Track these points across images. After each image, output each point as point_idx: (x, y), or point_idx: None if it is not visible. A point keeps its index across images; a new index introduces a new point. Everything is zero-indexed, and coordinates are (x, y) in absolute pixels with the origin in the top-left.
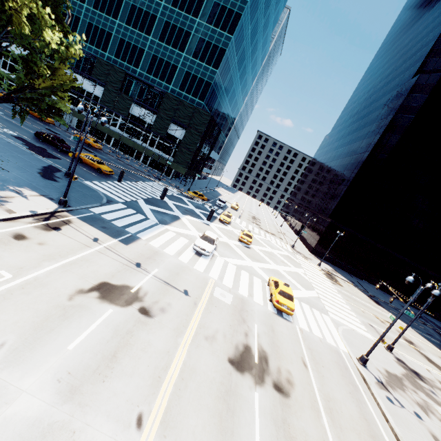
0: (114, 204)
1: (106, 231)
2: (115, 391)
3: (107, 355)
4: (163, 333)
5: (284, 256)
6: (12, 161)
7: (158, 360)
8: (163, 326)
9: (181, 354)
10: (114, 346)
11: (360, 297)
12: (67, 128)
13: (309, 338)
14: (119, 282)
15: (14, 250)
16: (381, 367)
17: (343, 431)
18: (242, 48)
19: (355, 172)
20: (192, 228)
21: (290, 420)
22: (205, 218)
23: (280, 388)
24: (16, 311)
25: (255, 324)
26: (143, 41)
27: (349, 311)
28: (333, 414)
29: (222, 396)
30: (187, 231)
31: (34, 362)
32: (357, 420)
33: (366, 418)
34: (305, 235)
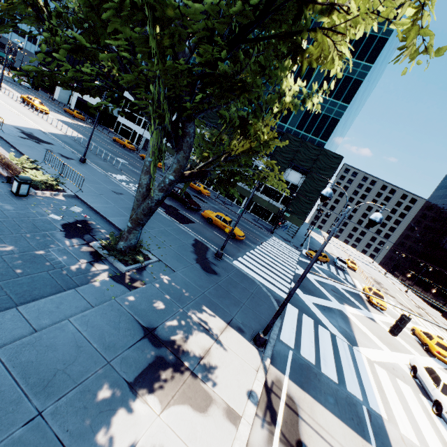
0: (285, 308)
1: (342, 415)
2: None
3: None
4: None
5: None
6: (166, 244)
7: None
8: None
9: None
10: None
11: None
12: None
13: None
14: None
15: None
16: None
17: None
18: (370, 78)
19: None
20: (376, 340)
21: None
22: (359, 304)
23: None
24: None
25: None
26: None
27: None
28: None
29: None
30: (381, 352)
31: None
32: None
33: None
34: None
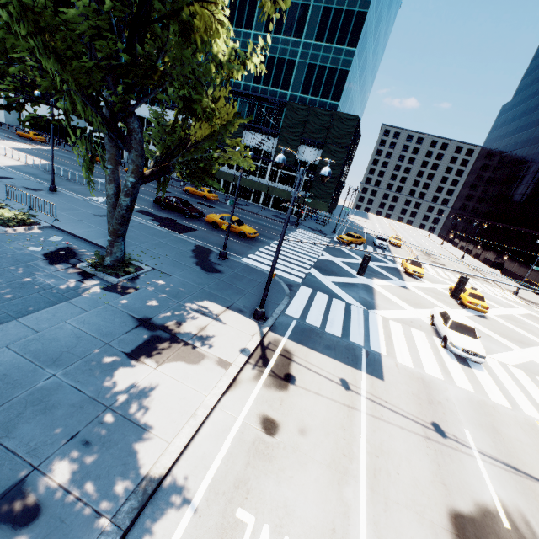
0: (297, 290)
1: (338, 356)
2: None
3: None
4: None
5: (530, 318)
6: (161, 254)
7: None
8: None
9: None
10: None
11: None
12: (171, 181)
13: None
14: (466, 501)
15: (287, 471)
16: None
17: None
18: (380, 5)
19: None
20: (401, 302)
21: None
22: (392, 276)
23: None
24: None
25: None
26: (243, 40)
27: None
28: None
29: None
30: (402, 311)
31: None
32: None
33: None
34: (515, 268)
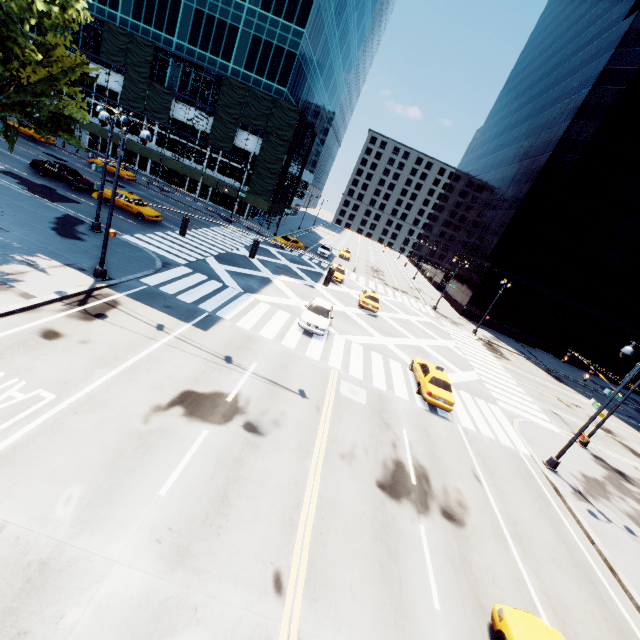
0: (174, 268)
1: (172, 313)
2: (237, 546)
3: (214, 497)
4: (284, 457)
5: (425, 324)
6: (8, 213)
7: (285, 496)
8: (281, 446)
9: (313, 484)
10: (221, 483)
11: (534, 374)
12: (76, 150)
13: (477, 441)
14: (207, 388)
15: (48, 356)
16: (575, 470)
17: (539, 562)
18: None
19: (527, 188)
20: (292, 295)
21: (470, 557)
22: (307, 277)
23: (451, 516)
24: (75, 448)
25: (403, 430)
26: None
27: (523, 396)
28: (523, 542)
29: (379, 535)
30: (285, 300)
31: (119, 518)
32: (555, 546)
33: (566, 542)
34: (451, 289)
